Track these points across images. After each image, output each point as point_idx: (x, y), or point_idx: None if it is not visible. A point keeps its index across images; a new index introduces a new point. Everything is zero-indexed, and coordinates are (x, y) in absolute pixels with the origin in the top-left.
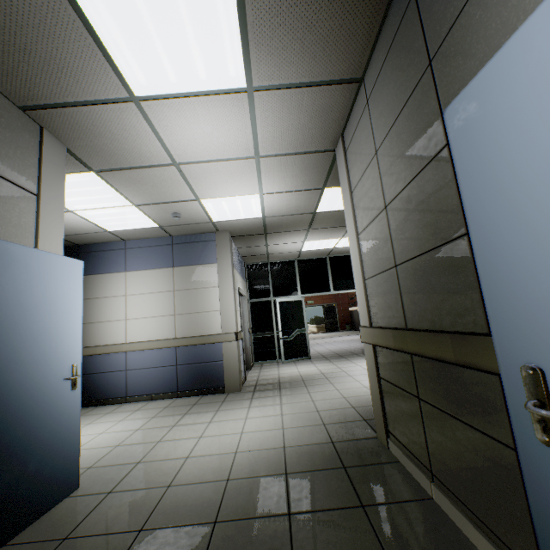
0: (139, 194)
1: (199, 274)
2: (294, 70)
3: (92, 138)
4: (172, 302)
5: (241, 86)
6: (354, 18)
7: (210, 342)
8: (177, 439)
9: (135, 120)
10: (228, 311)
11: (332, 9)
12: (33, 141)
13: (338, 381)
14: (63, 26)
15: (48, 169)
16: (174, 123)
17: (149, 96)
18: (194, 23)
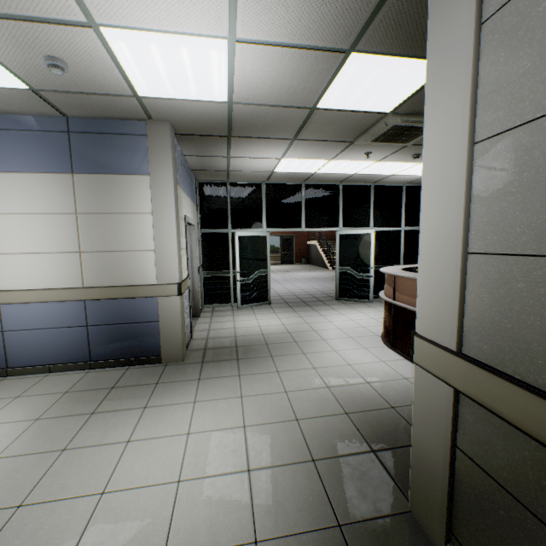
0: None
1: (120, 190)
2: None
3: None
4: (74, 232)
5: None
6: None
7: (138, 296)
8: (57, 500)
9: None
10: (167, 252)
11: None
12: None
13: (311, 351)
14: None
15: None
16: None
17: None
18: None
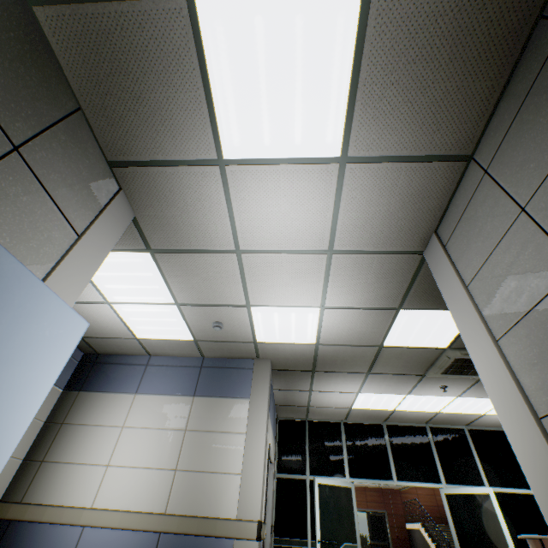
0: (187, 289)
1: (224, 410)
2: (396, 139)
3: (163, 207)
4: (177, 448)
5: (334, 155)
6: (473, 80)
7: (214, 533)
8: None
9: (213, 189)
10: (252, 477)
11: (451, 69)
12: (105, 193)
13: None
14: (182, 74)
15: (106, 220)
16: (252, 196)
17: (237, 161)
18: (306, 78)
